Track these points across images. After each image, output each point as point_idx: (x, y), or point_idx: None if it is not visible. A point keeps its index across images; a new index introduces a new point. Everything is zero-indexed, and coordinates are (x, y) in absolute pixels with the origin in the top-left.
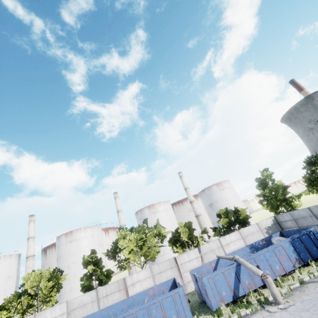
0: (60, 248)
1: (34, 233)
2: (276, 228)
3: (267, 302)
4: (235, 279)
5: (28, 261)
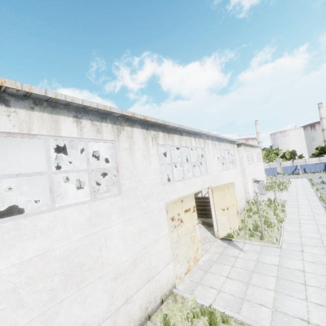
0: None
1: None
2: None
3: (297, 174)
4: (294, 170)
5: None
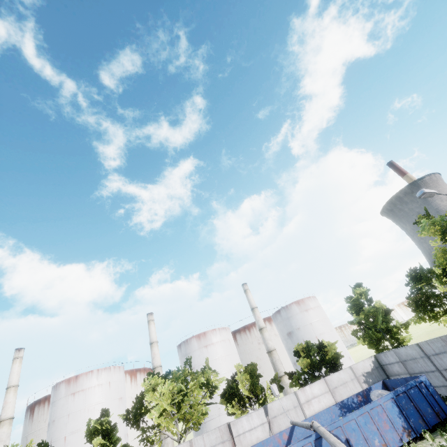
0: (56, 405)
1: (18, 378)
2: (378, 374)
3: None
4: None
5: (0, 428)
